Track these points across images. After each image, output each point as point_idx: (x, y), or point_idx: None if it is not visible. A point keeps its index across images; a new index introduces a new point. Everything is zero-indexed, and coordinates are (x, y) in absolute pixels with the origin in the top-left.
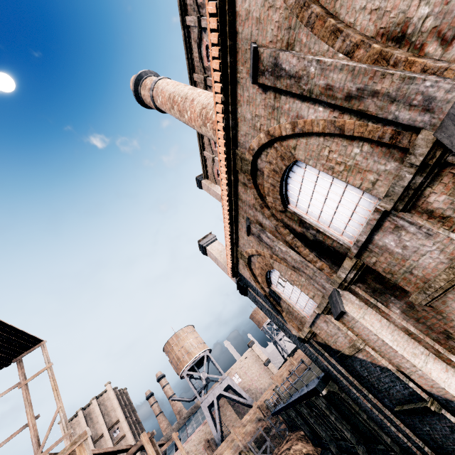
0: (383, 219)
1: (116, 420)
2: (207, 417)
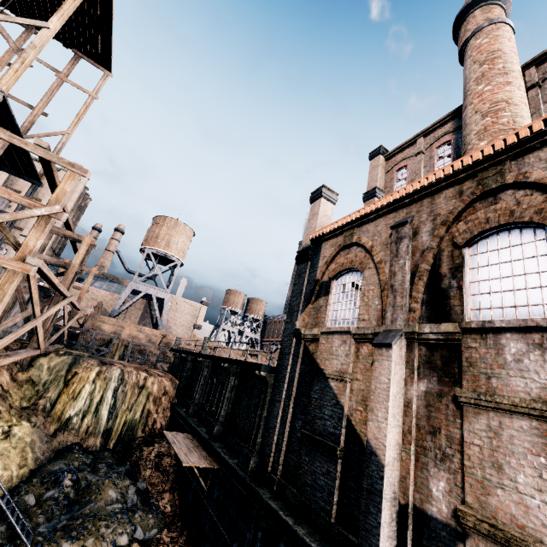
0: (540, 331)
1: None
2: (124, 293)
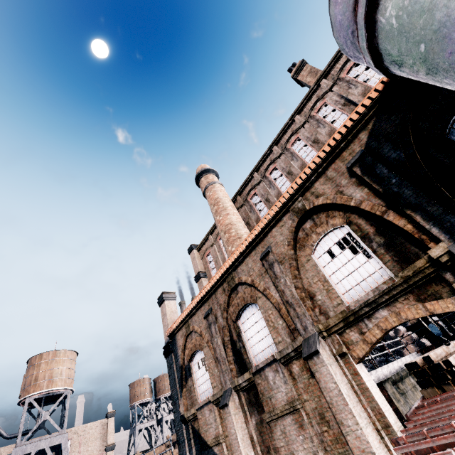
0: (274, 362)
1: None
2: None
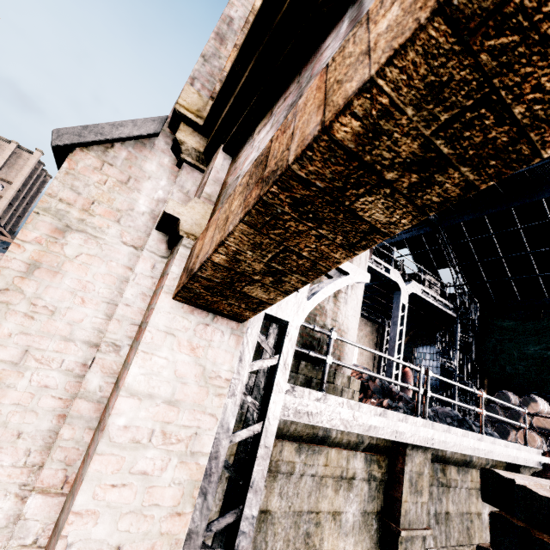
0: None
1: (10, 180)
2: None
